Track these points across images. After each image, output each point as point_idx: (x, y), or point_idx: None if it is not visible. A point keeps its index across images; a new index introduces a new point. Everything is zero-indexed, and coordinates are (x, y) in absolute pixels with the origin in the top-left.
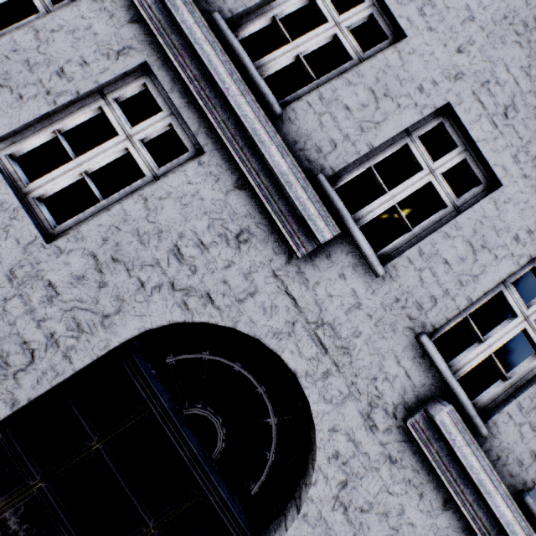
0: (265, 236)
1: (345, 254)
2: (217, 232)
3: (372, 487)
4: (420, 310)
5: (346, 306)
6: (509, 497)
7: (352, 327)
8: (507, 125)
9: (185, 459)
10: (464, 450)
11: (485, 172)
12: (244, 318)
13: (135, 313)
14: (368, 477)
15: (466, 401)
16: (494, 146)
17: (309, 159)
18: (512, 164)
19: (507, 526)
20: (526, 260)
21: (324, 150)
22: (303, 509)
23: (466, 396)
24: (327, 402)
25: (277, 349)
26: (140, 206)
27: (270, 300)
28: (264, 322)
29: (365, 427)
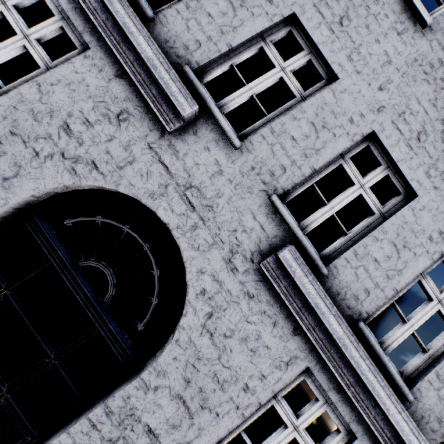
0: (142, 116)
1: (209, 131)
2: (100, 112)
3: (233, 318)
4: (272, 176)
5: (210, 173)
6: (340, 317)
7: (215, 189)
8: (343, 31)
9: (80, 301)
10: (303, 280)
11: (327, 71)
12: (125, 182)
13: (30, 177)
14: (230, 310)
15: (309, 247)
16: (332, 47)
17: (178, 55)
18: (346, 62)
19: (339, 340)
20: (359, 137)
21: (191, 48)
22: (176, 335)
23: (309, 243)
24: (195, 249)
25: (153, 207)
26: (34, 90)
27: (146, 167)
28: (141, 185)
29: (227, 269)
